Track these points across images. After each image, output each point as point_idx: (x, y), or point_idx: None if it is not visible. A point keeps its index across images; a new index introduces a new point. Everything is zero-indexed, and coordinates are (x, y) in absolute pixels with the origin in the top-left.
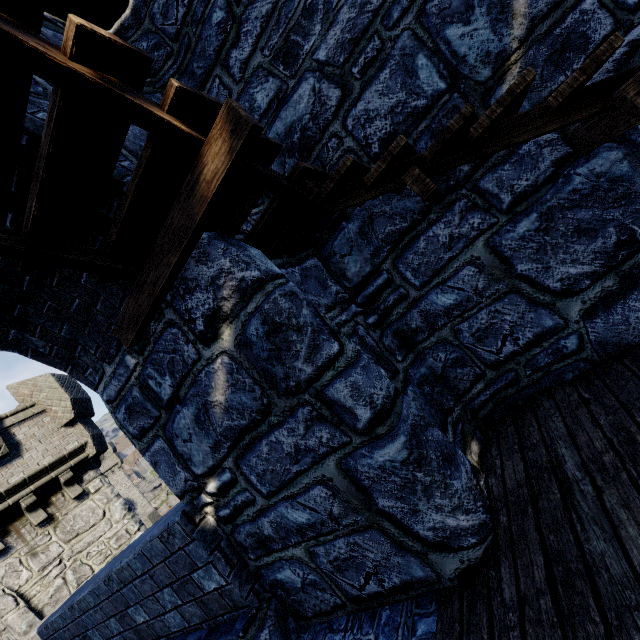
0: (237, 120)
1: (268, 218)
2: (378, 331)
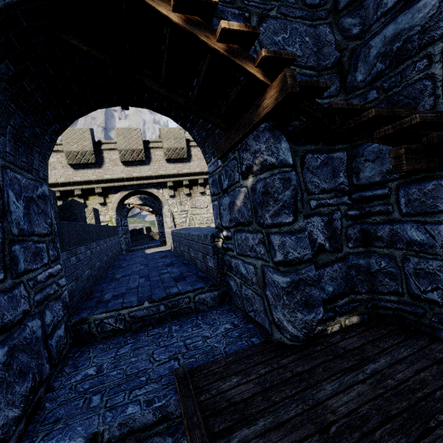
0: (285, 84)
1: (303, 127)
2: (350, 222)
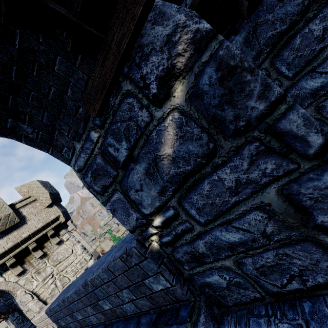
0: None
1: None
2: None
